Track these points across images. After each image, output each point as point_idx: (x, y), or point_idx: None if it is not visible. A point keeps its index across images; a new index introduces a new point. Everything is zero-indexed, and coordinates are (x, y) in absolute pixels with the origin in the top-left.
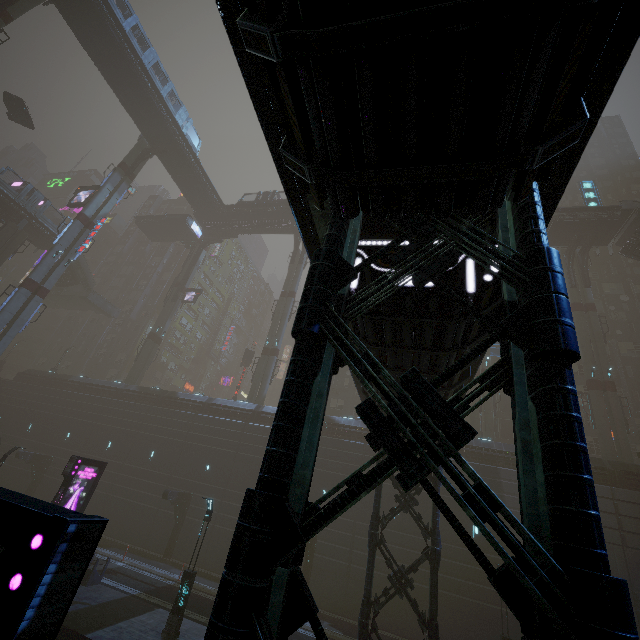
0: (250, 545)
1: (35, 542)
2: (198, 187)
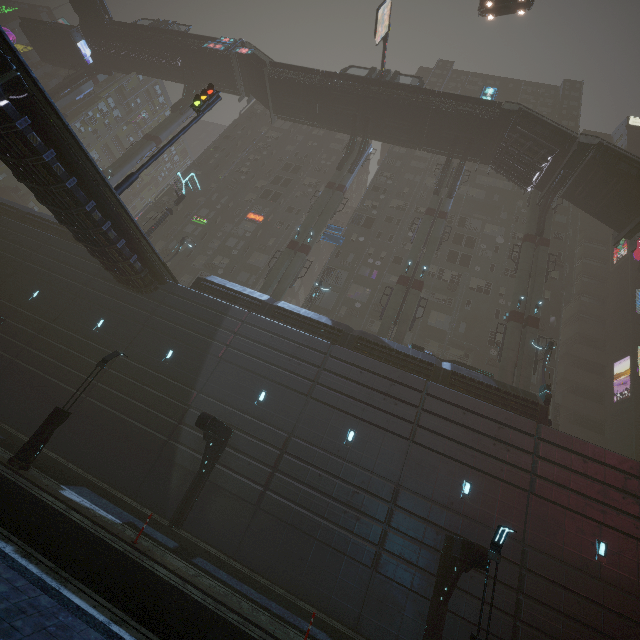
0: None
1: None
2: None
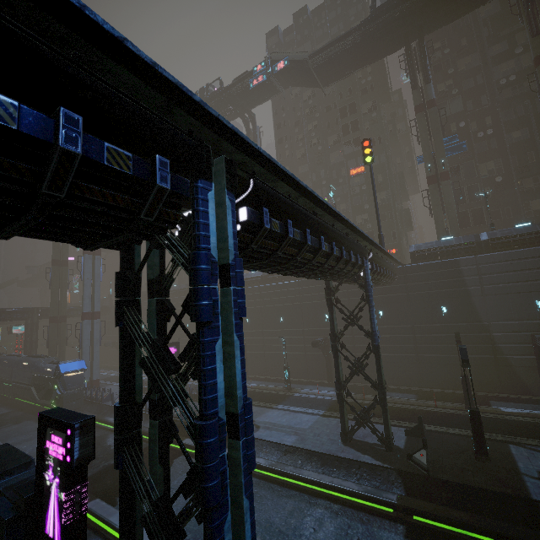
0: (116, 425)
1: (69, 432)
2: None
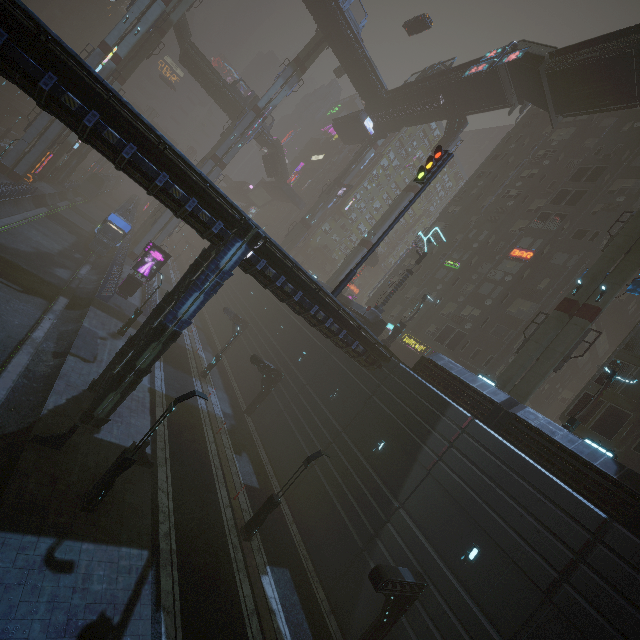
0: None
1: None
2: (361, 73)
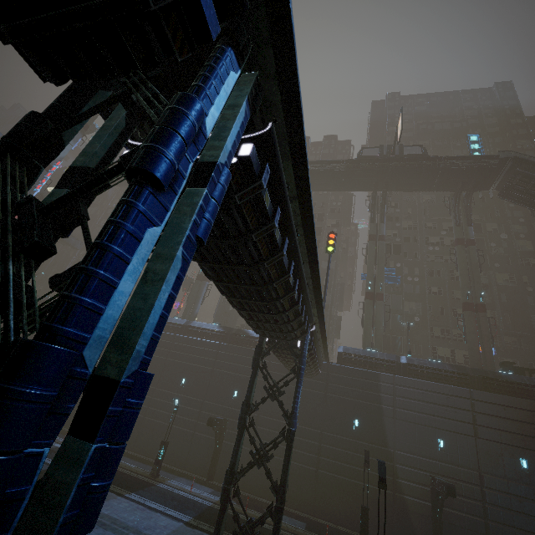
0: None
1: None
2: None
